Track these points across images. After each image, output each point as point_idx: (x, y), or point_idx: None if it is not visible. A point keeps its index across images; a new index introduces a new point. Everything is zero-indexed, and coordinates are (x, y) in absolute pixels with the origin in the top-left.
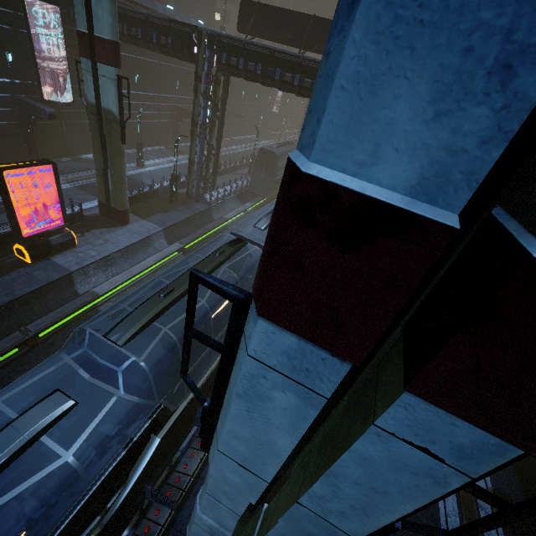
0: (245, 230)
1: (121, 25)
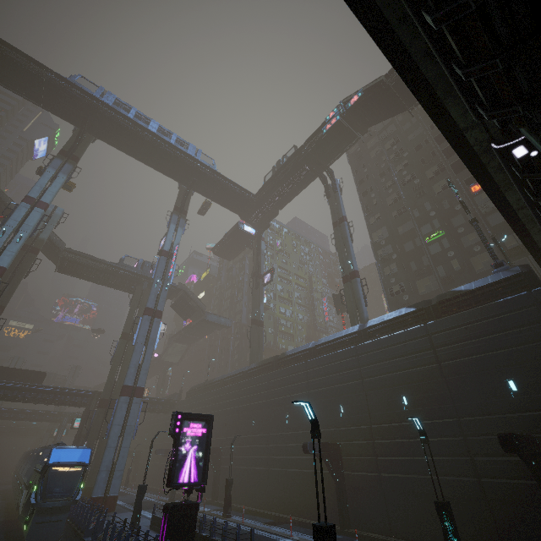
0: None
1: None
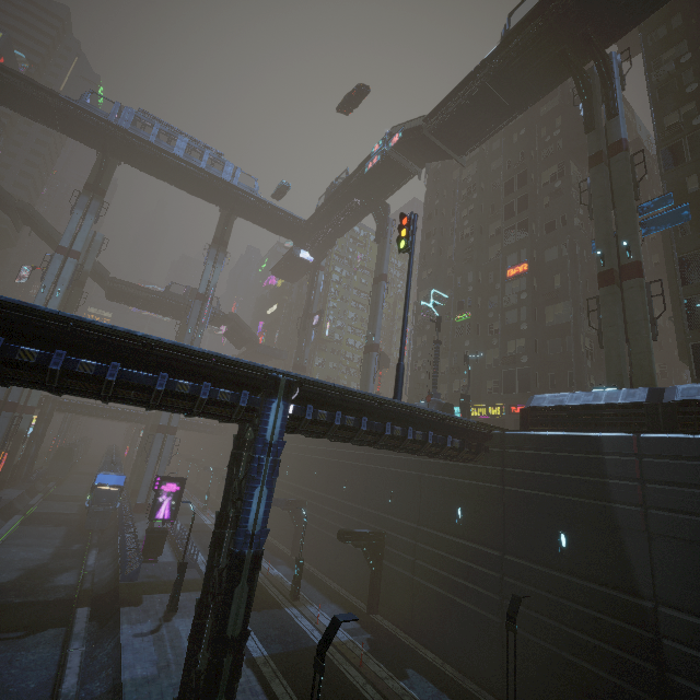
0: (64, 492)
1: None
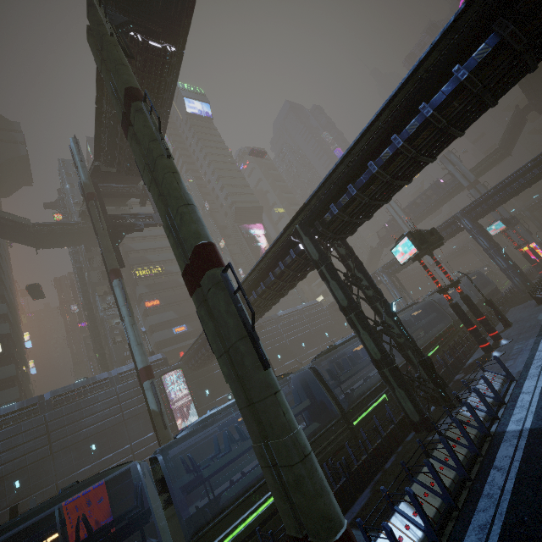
0: None
1: (199, 353)
